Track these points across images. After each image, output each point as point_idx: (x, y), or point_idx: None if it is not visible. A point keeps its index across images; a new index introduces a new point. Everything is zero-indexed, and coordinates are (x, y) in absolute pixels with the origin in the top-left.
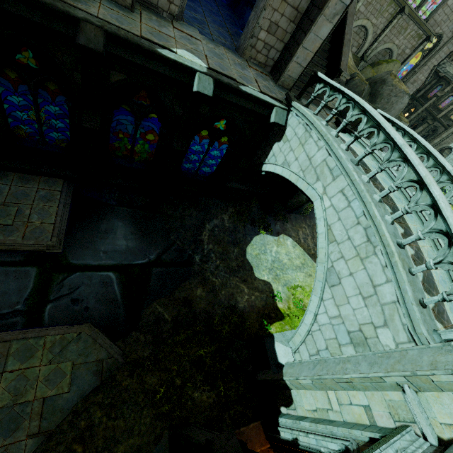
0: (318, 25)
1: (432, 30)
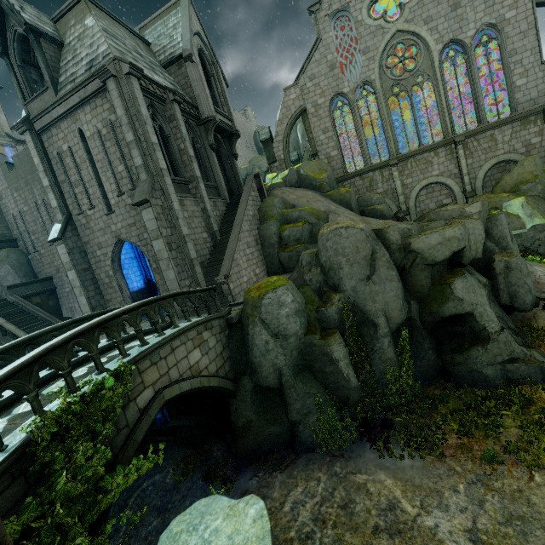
0: (166, 276)
1: (536, 106)
